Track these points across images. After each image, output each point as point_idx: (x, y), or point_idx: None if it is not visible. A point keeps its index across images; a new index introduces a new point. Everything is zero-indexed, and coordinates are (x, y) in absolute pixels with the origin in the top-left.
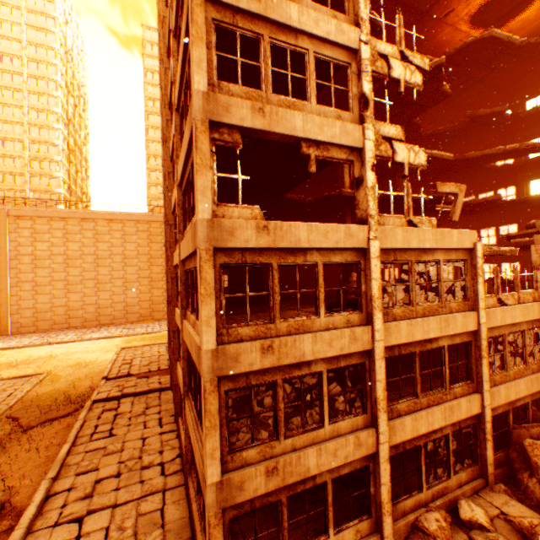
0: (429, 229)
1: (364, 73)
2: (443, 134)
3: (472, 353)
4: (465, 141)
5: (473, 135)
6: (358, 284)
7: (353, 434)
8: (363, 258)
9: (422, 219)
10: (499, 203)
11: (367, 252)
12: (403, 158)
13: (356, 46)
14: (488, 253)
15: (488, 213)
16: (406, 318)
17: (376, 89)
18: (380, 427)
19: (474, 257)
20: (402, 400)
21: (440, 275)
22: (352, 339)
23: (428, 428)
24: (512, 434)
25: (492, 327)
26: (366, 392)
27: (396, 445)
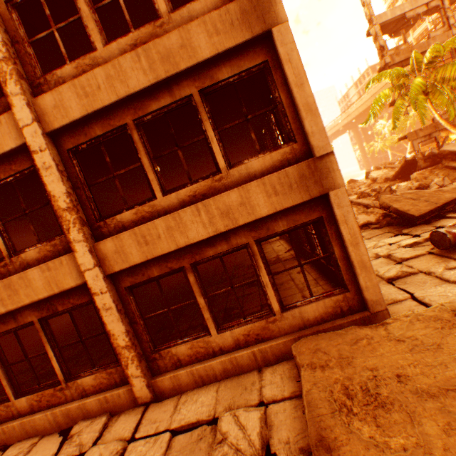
0: None
1: None
2: None
3: None
4: None
5: None
6: None
7: None
8: None
9: None
10: None
11: None
12: None
13: None
14: None
15: None
16: None
17: None
18: None
19: None
20: None
21: None
22: None
23: None
24: None
25: None
26: None
27: None
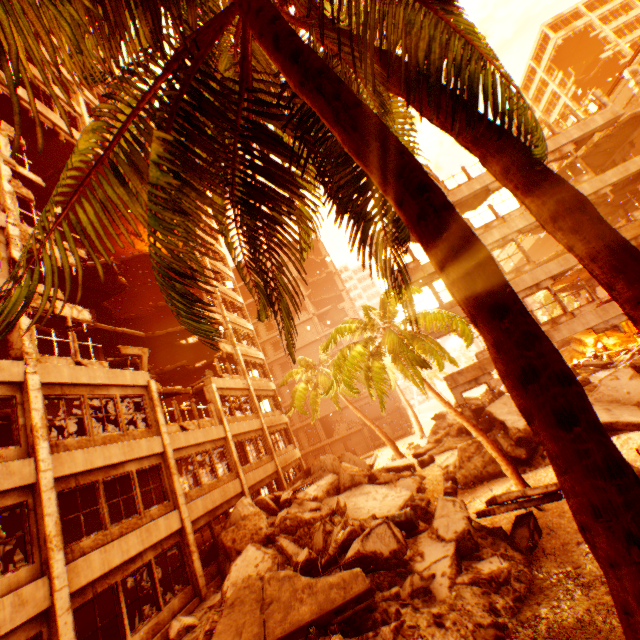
0: (101, 368)
1: (15, 245)
2: (138, 319)
3: (166, 474)
4: (161, 326)
5: (165, 322)
6: (15, 418)
7: (13, 592)
8: (21, 392)
9: (93, 361)
10: (192, 369)
11: (26, 385)
12: (67, 312)
13: (4, 225)
14: (166, 391)
15: (190, 381)
16: (84, 448)
17: (53, 271)
18: (56, 569)
19: (151, 392)
20: (89, 536)
21: (119, 407)
22: (6, 474)
23: (124, 556)
24: (219, 541)
25: (181, 449)
26: (33, 536)
27: (85, 592)
